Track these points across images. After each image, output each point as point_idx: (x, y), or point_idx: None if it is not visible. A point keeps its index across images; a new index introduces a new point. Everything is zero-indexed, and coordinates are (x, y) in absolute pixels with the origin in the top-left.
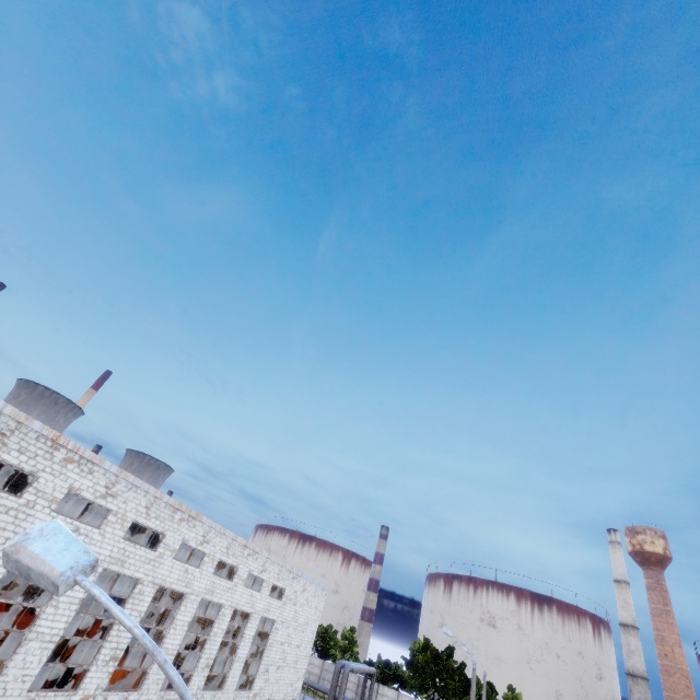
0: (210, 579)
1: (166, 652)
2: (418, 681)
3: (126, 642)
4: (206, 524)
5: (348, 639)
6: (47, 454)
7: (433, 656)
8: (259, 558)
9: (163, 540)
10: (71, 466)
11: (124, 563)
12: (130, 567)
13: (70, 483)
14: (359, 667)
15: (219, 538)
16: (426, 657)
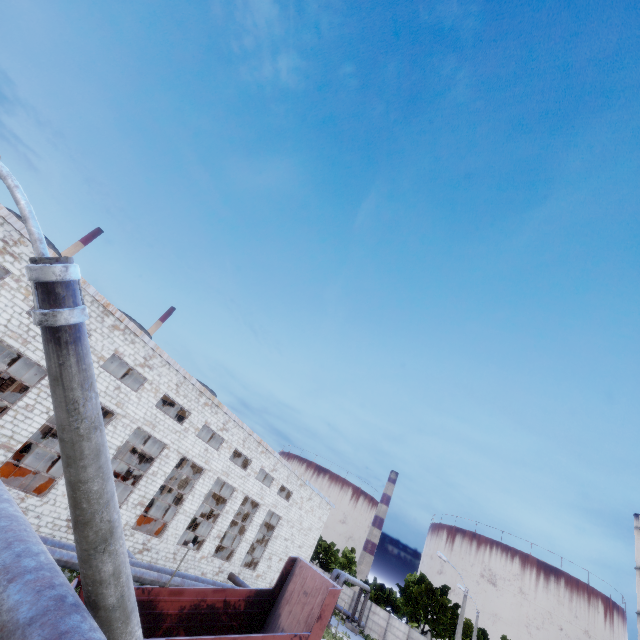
0: (226, 463)
1: (184, 513)
2: (410, 609)
3: (152, 494)
4: (226, 414)
5: (348, 557)
6: (99, 317)
7: (427, 590)
8: (271, 458)
9: (189, 417)
10: (117, 333)
11: (154, 427)
12: (160, 432)
13: (116, 347)
14: (354, 580)
15: (237, 430)
16: (419, 589)
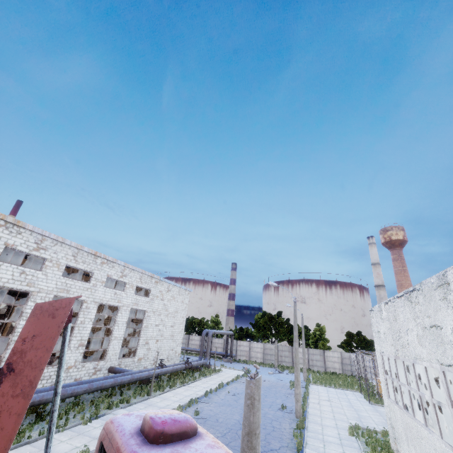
0: (60, 280)
1: None
2: (261, 334)
3: None
4: (35, 232)
5: (215, 322)
6: None
7: (269, 318)
8: (116, 266)
9: None
10: None
11: None
12: None
13: None
14: (220, 332)
15: (60, 247)
16: (264, 320)
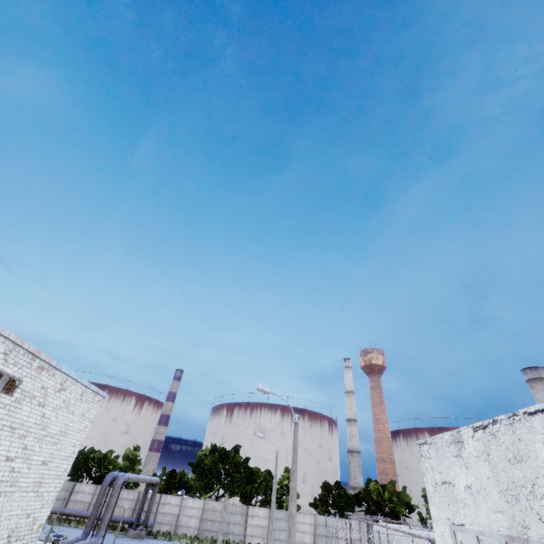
0: None
1: None
2: (204, 482)
3: None
4: None
5: (130, 458)
6: None
7: (221, 455)
8: None
9: None
10: None
11: None
12: None
13: None
14: (138, 477)
15: None
16: (213, 458)
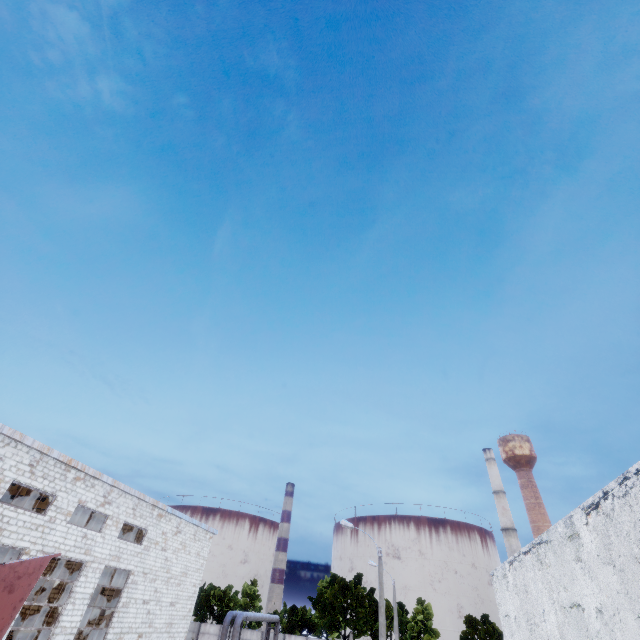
0: None
1: None
2: (327, 619)
3: None
4: None
5: (249, 594)
6: None
7: (341, 587)
8: (98, 485)
9: None
10: None
11: None
12: None
13: None
14: (256, 615)
15: (12, 449)
16: (333, 591)
